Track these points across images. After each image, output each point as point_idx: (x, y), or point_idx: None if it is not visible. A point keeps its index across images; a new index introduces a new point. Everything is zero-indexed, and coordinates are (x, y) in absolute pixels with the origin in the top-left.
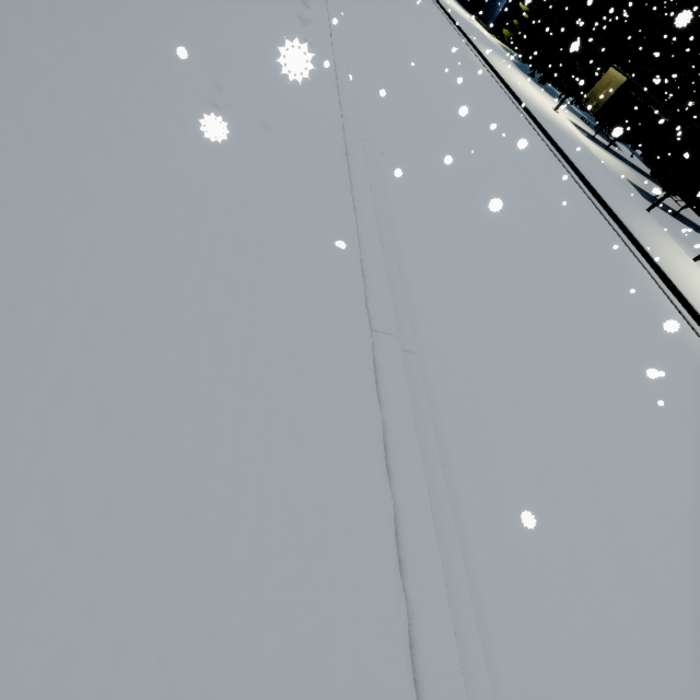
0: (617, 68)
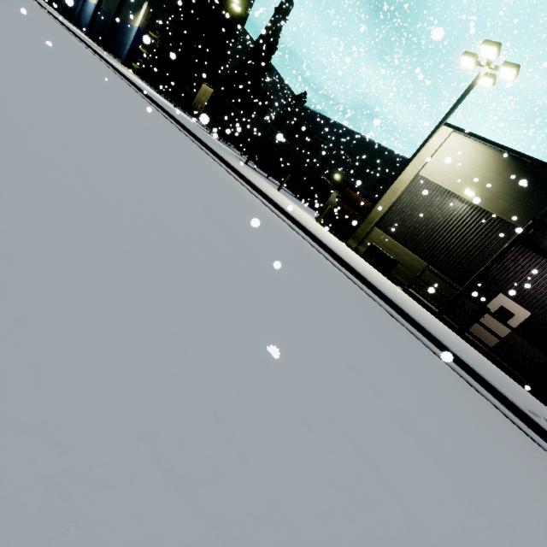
0: (207, 84)
